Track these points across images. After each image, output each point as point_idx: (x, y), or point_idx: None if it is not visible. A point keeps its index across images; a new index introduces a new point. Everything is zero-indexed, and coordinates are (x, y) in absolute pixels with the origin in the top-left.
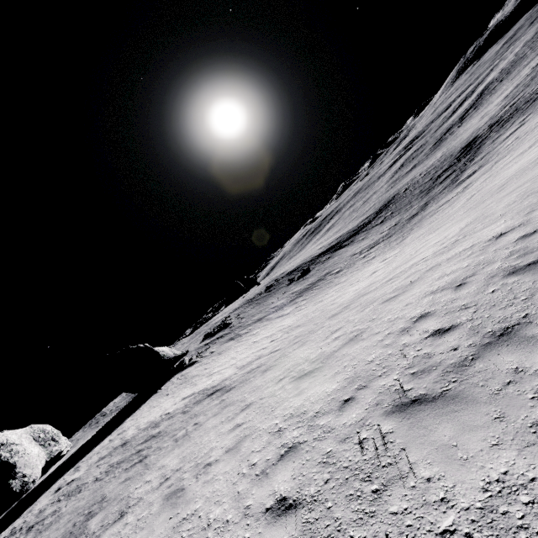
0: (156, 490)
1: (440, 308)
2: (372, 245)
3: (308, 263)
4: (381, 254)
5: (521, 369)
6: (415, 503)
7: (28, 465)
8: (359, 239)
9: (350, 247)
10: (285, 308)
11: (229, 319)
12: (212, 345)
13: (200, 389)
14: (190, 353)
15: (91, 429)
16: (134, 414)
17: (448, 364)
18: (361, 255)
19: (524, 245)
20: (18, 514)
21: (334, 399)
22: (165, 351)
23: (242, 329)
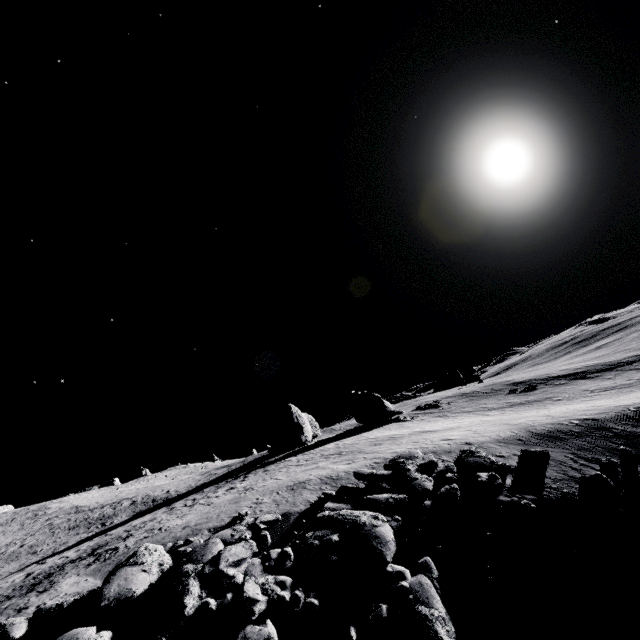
0: (411, 439)
1: (532, 419)
2: (608, 388)
3: (540, 381)
4: (599, 399)
5: (520, 427)
6: (481, 434)
7: (307, 432)
8: (605, 377)
9: (591, 382)
10: (492, 411)
11: (440, 402)
12: (422, 415)
13: (417, 430)
14: (402, 415)
15: (328, 433)
16: (367, 432)
17: (512, 426)
18: (591, 393)
19: (581, 411)
20: (316, 447)
21: (480, 428)
22: (388, 405)
23: (450, 413)
